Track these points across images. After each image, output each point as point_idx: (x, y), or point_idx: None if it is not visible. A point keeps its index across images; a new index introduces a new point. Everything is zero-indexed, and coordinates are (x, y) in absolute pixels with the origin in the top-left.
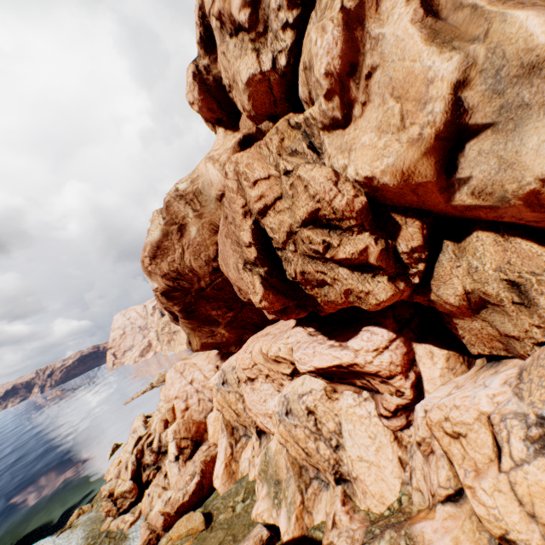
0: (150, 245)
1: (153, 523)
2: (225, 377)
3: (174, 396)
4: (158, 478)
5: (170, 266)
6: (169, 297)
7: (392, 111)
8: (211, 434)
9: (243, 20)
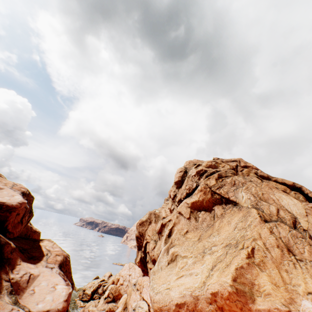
0: (141, 220)
1: (85, 310)
2: (136, 282)
3: (122, 274)
4: (97, 300)
5: (142, 230)
6: (137, 239)
7: (159, 245)
8: (120, 302)
9: (171, 197)
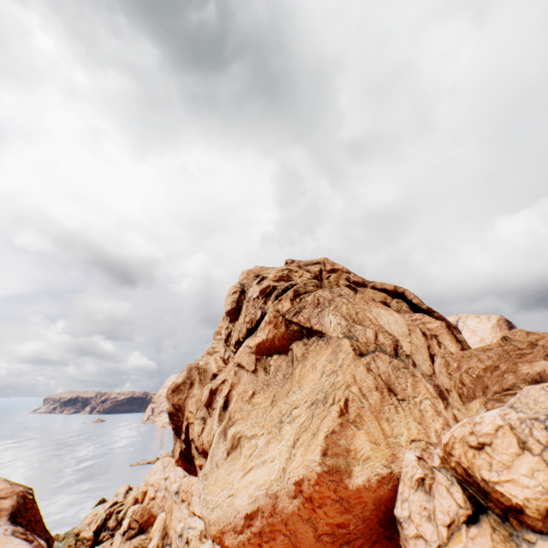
0: (175, 383)
1: None
2: (180, 488)
3: (151, 482)
4: (108, 542)
5: (178, 400)
6: (171, 417)
7: (210, 427)
8: (153, 529)
9: (224, 338)
